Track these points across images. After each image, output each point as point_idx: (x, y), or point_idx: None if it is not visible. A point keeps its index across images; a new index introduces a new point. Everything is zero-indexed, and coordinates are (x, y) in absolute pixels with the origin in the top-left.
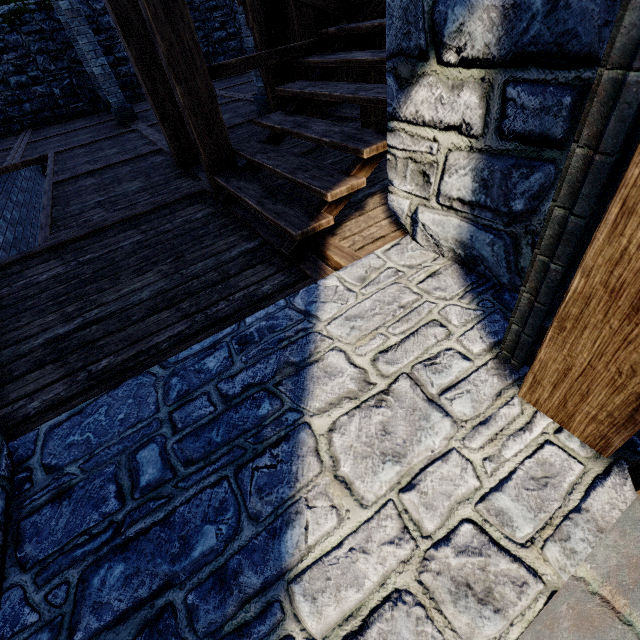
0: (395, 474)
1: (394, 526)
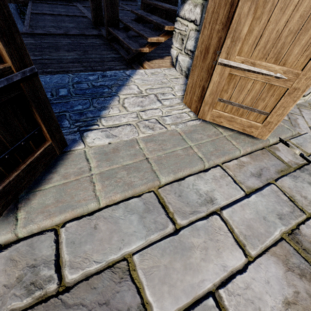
0: (140, 109)
1: (134, 116)
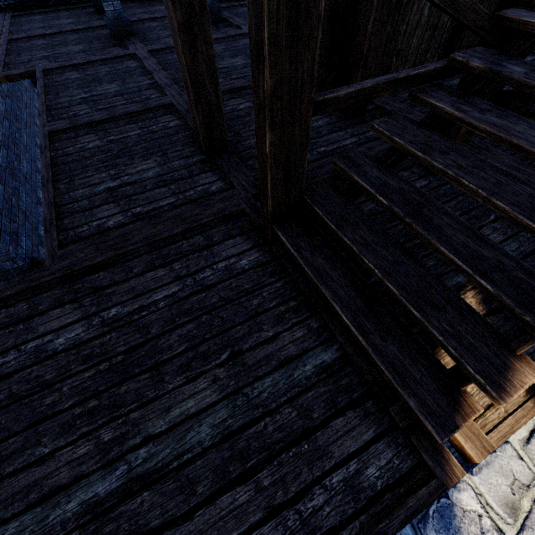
0: None
1: None
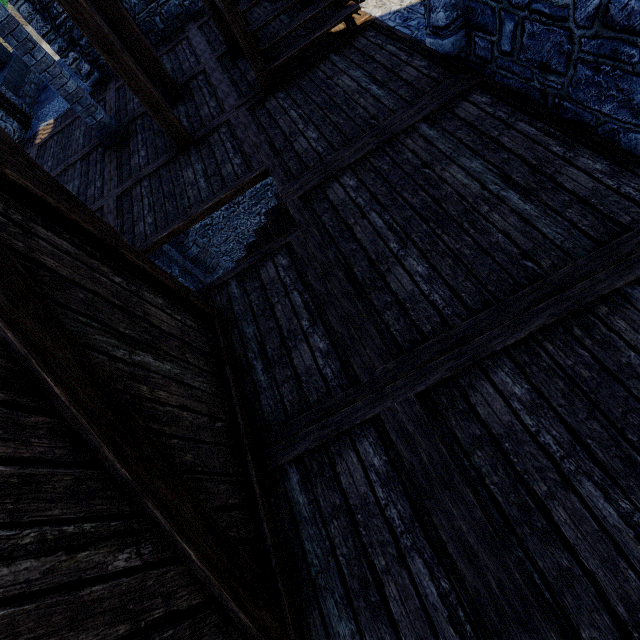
0: None
1: None
